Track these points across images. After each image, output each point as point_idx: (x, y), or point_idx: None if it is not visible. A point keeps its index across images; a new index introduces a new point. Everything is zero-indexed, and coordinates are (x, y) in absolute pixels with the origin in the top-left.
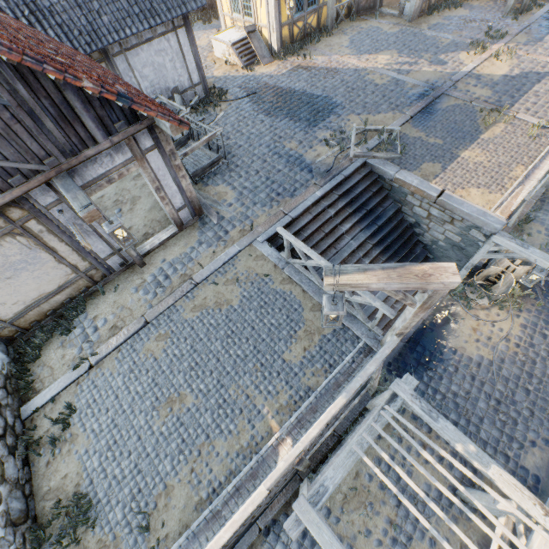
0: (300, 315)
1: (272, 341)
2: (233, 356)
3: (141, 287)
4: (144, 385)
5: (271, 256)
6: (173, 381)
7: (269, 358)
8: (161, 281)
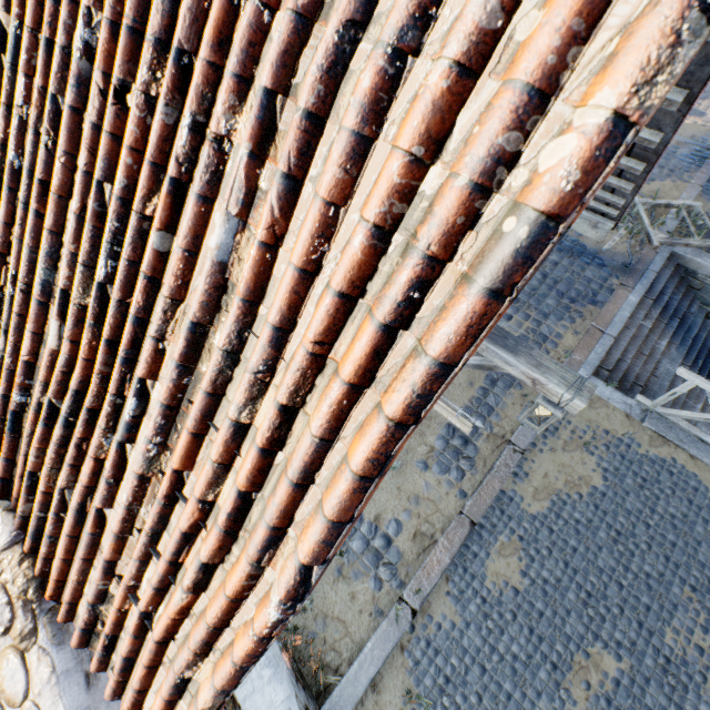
0: (707, 497)
1: (688, 546)
2: (641, 576)
3: (432, 460)
4: (520, 642)
5: (613, 399)
6: (566, 629)
7: (700, 577)
8: (460, 448)
